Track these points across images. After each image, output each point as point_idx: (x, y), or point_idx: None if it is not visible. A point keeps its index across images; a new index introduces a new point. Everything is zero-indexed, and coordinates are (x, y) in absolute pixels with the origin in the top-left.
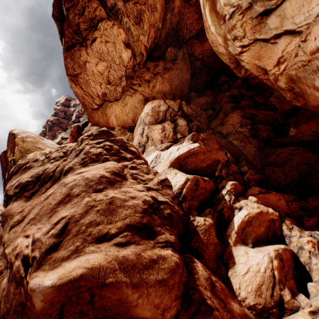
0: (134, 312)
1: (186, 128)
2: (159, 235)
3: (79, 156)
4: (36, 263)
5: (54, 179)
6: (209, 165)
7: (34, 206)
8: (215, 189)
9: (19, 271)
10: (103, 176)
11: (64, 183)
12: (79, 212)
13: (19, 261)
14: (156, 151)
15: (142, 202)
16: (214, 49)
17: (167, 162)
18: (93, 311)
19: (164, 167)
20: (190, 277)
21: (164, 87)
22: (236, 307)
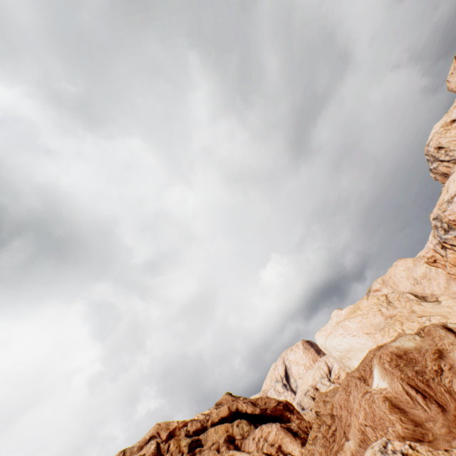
0: None
1: None
2: None
3: None
4: None
5: None
6: None
7: None
8: None
9: None
10: None
11: None
12: None
13: None
14: None
15: None
16: None
17: None
18: None
19: None
20: None
21: None
22: None
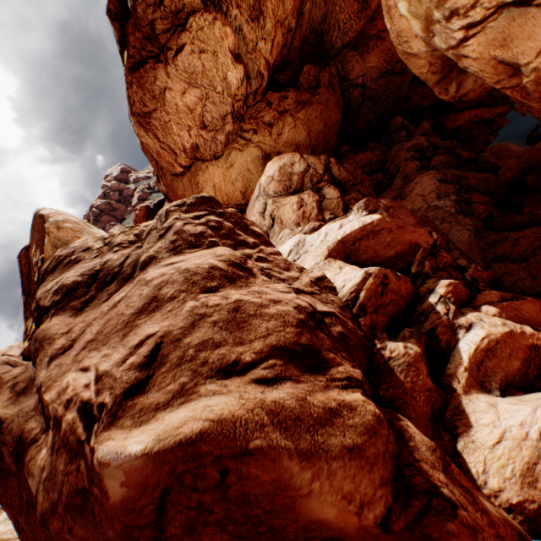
0: (305, 508)
1: (338, 203)
2: (333, 366)
3: (164, 237)
4: (107, 415)
5: (122, 278)
6: (399, 254)
7: (91, 322)
8: (414, 296)
9: (74, 431)
10: (214, 267)
11: (144, 280)
12: (179, 325)
13: (74, 413)
14: (297, 235)
15: (293, 308)
16: (399, 50)
17: (321, 249)
18: (224, 505)
19: (317, 258)
20: (401, 446)
21: (297, 136)
22: (489, 506)
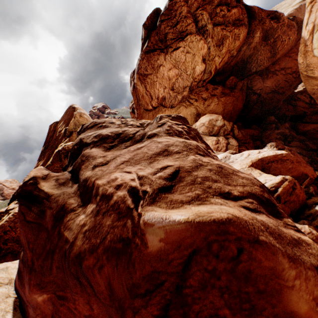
0: (286, 297)
1: (236, 149)
2: (284, 217)
3: (162, 127)
4: (148, 197)
5: (134, 140)
6: (294, 177)
7: (118, 155)
8: (304, 203)
9: (124, 202)
10: (198, 146)
11: (156, 141)
12: (188, 165)
13: (124, 192)
14: (224, 153)
15: (253, 178)
16: (303, 74)
17: (246, 161)
18: (228, 276)
19: (242, 165)
20: None
21: (217, 109)
22: None
